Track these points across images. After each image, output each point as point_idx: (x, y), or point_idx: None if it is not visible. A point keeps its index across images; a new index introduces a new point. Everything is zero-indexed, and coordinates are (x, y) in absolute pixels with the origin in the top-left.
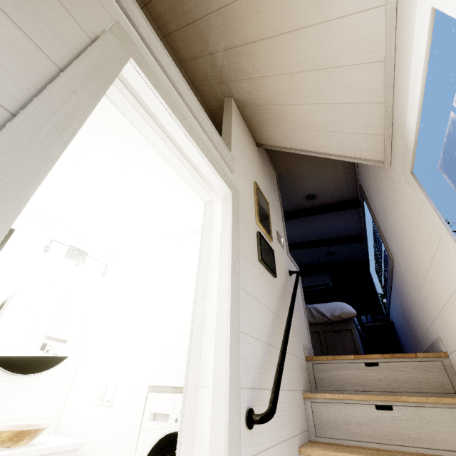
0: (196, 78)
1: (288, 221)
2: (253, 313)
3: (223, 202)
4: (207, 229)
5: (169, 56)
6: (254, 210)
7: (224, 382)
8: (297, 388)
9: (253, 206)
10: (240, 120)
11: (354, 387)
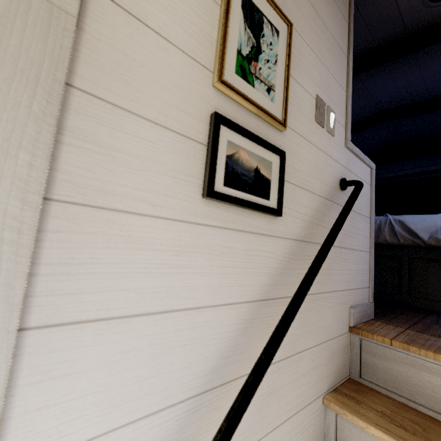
0: None
1: (380, 68)
2: (135, 361)
3: None
4: None
5: None
6: (208, 48)
7: None
8: (308, 401)
9: (206, 37)
10: None
11: (439, 407)
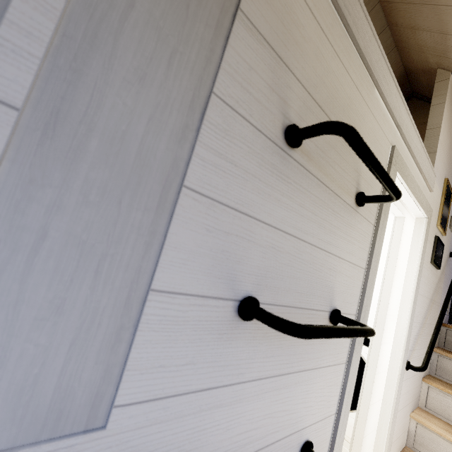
0: (404, 42)
1: None
2: (419, 307)
3: (415, 223)
4: (396, 243)
5: (414, 125)
6: (437, 214)
7: (401, 350)
8: None
9: (437, 210)
10: (451, 100)
11: None
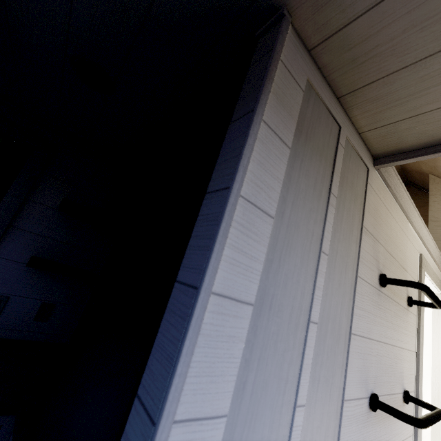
0: None
1: None
2: None
3: None
4: None
5: (428, 232)
6: None
7: None
8: None
9: None
10: None
11: None
